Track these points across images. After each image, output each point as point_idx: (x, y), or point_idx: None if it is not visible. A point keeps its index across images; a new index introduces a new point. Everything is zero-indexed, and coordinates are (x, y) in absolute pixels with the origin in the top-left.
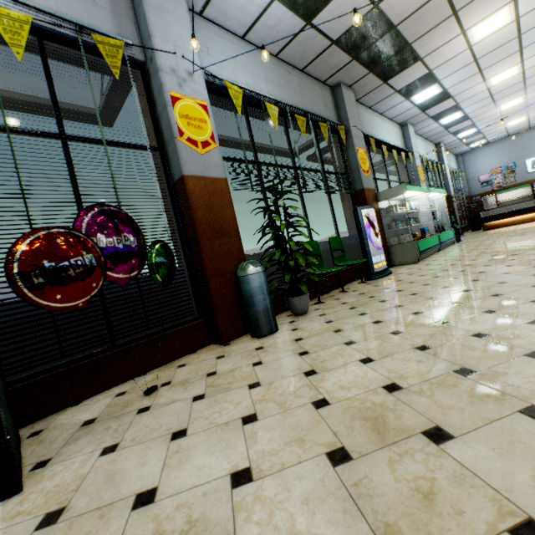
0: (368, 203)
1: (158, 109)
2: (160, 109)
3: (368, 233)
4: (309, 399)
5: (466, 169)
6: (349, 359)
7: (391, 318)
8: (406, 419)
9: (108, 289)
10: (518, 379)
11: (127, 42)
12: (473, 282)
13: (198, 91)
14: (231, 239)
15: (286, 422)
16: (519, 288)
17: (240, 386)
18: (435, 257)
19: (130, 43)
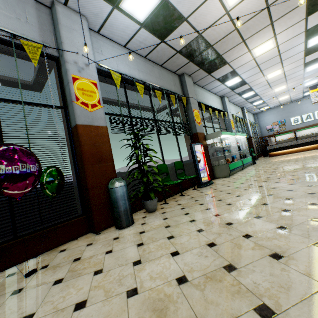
0: (200, 141)
1: (64, 84)
2: (66, 84)
3: (198, 159)
4: (127, 287)
5: (259, 122)
6: (164, 252)
7: (201, 218)
8: (180, 312)
9: (13, 198)
10: (260, 277)
11: (46, 45)
12: (254, 193)
13: (91, 75)
14: (107, 164)
15: (102, 310)
16: (278, 200)
17: (89, 272)
18: (239, 173)
19: (47, 46)
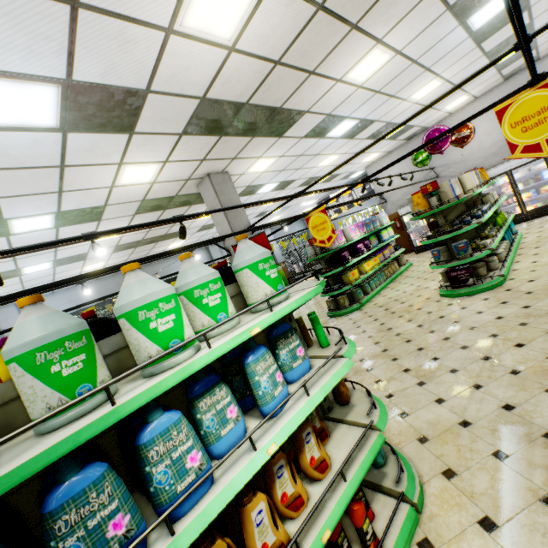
0: None
1: None
2: None
3: None
4: None
5: None
6: None
7: None
8: None
9: None
10: None
11: None
12: None
13: None
14: None
15: None
16: None
17: None
18: None
19: None
